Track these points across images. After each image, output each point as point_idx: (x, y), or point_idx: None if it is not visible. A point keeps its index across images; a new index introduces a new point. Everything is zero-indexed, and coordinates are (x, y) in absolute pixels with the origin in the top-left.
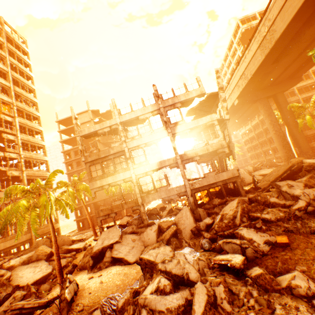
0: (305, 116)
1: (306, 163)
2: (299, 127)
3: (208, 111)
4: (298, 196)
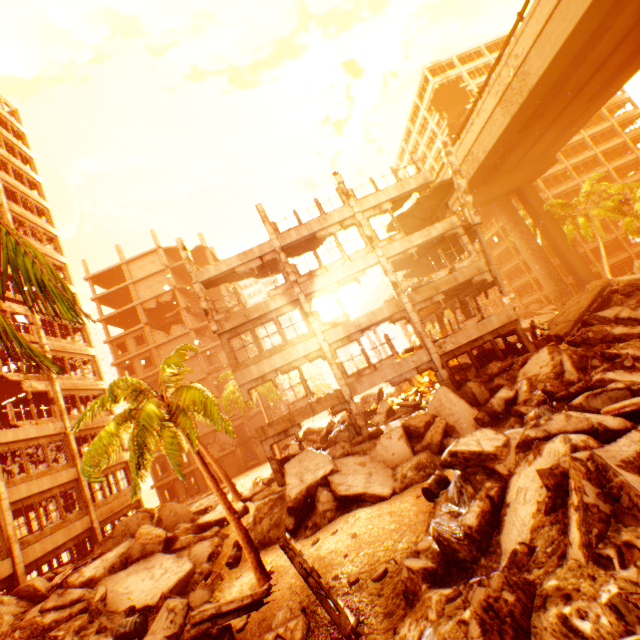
0: (577, 219)
1: (623, 281)
2: (568, 239)
3: (427, 220)
4: None
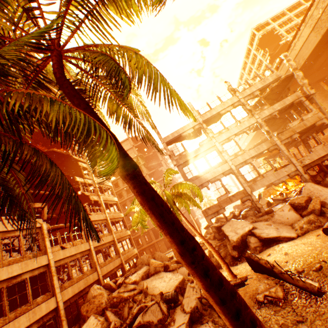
0: None
1: None
2: None
3: (275, 100)
4: None
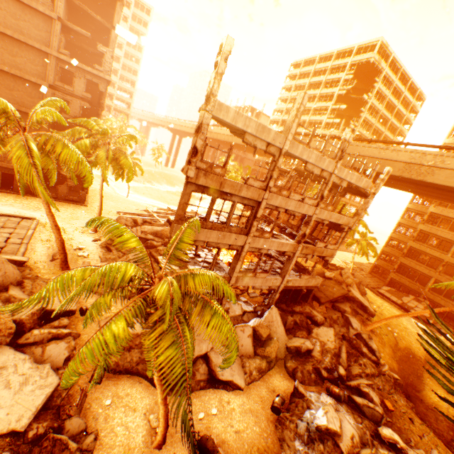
0: None
1: (353, 294)
2: None
3: None
4: (374, 350)
